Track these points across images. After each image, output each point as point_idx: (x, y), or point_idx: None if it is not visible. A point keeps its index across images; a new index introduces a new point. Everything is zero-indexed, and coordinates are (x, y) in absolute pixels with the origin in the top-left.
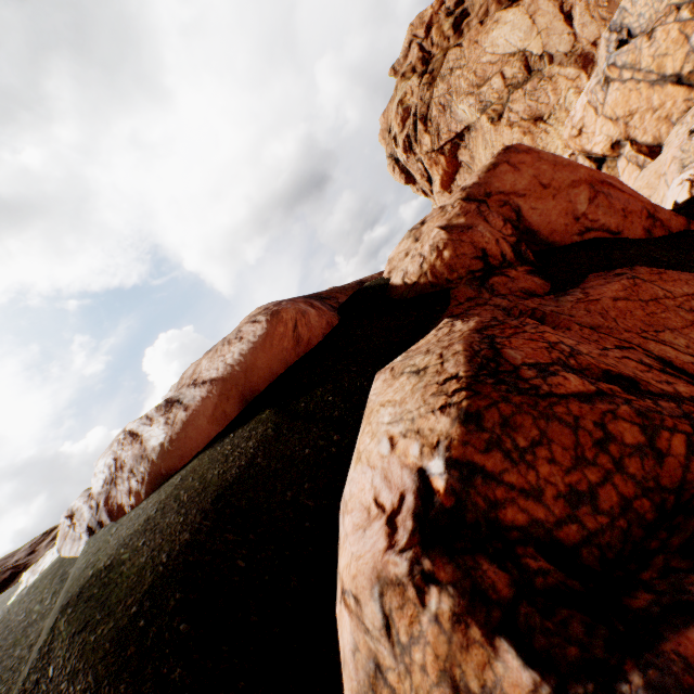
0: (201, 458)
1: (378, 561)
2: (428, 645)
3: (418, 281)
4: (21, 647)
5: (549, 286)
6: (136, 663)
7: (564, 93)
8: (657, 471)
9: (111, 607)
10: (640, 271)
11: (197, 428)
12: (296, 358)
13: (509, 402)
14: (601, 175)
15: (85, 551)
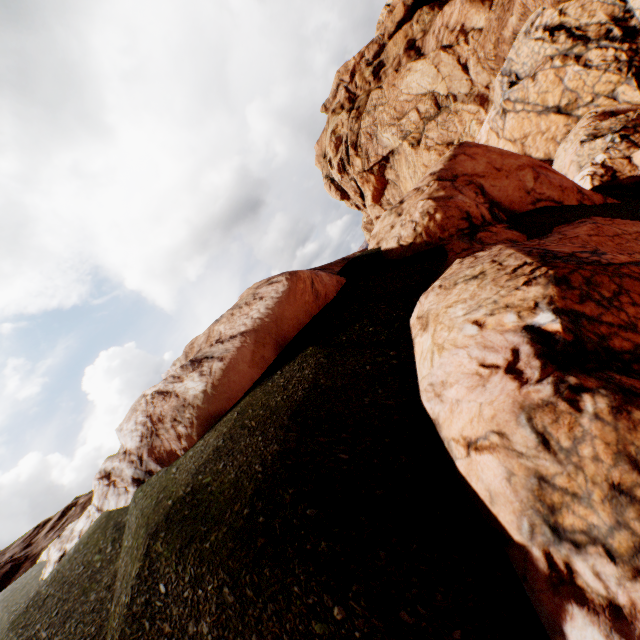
0: (252, 395)
1: (517, 395)
2: (596, 438)
3: (414, 241)
4: (96, 592)
5: (525, 237)
6: (271, 549)
7: (468, 124)
8: None
9: (214, 518)
10: (596, 219)
11: (239, 373)
12: (317, 310)
13: (584, 269)
14: (538, 162)
15: (142, 496)
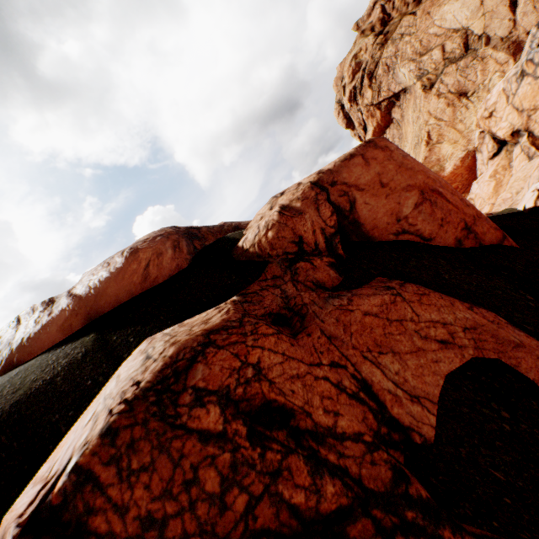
0: (38, 359)
1: (9, 523)
2: None
3: (249, 249)
4: None
5: (340, 281)
6: None
7: (490, 75)
8: (218, 519)
9: None
10: (408, 289)
11: (48, 333)
12: (141, 291)
13: (145, 426)
14: (436, 183)
15: None
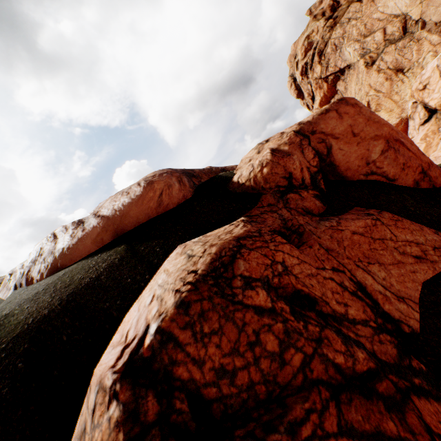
0: (79, 264)
1: (104, 372)
2: (101, 432)
3: (244, 183)
4: None
5: (324, 209)
6: None
7: (424, 54)
8: (278, 371)
9: None
10: (384, 215)
11: (84, 245)
12: (156, 214)
13: (211, 301)
14: (398, 134)
15: (6, 299)
